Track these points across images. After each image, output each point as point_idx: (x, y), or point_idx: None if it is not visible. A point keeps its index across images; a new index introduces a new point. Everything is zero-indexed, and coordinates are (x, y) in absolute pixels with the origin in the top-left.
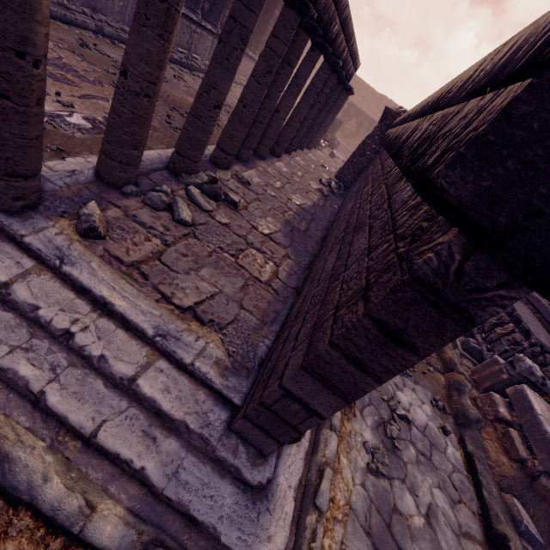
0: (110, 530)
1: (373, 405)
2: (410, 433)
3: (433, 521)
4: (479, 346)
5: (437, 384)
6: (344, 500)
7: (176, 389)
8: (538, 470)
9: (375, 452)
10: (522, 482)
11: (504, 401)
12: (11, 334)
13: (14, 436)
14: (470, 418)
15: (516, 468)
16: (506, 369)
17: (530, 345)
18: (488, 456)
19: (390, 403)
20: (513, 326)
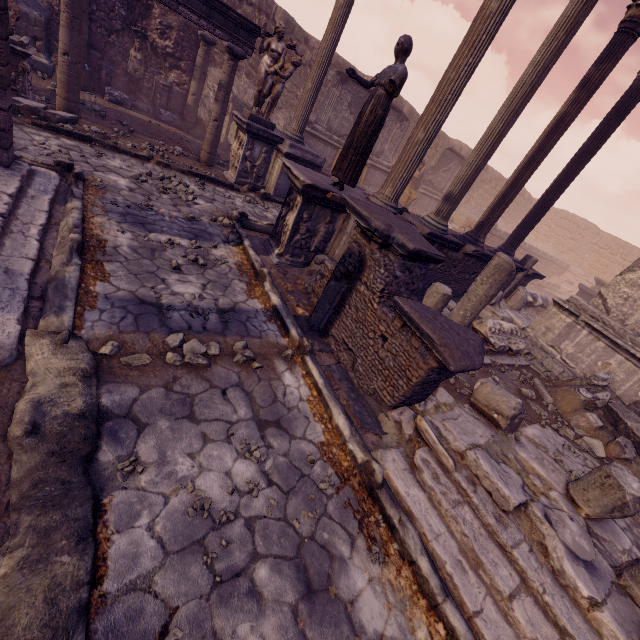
0: (77, 203)
1: None
2: None
3: None
4: None
5: None
6: None
7: (2, 182)
8: None
9: None
10: None
11: None
12: (19, 239)
13: (67, 226)
14: None
15: None
16: None
17: None
18: None
19: None
20: None
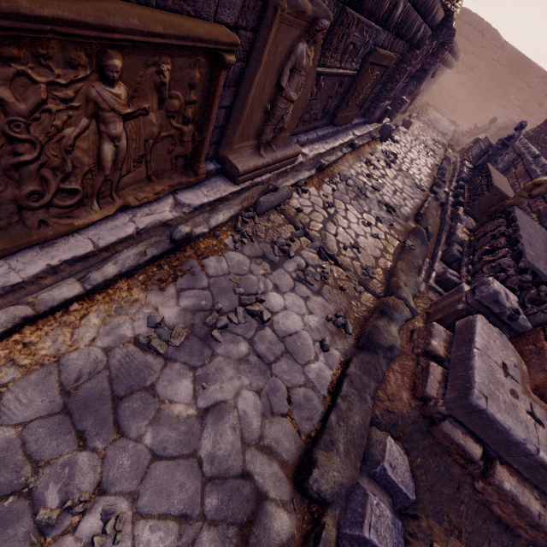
0: None
1: (211, 291)
2: (256, 333)
3: (211, 418)
4: (459, 279)
5: (359, 304)
6: (53, 352)
7: None
8: (438, 411)
9: (160, 327)
10: (415, 424)
11: (448, 336)
12: None
13: None
14: (378, 343)
15: (414, 407)
16: (466, 298)
17: (519, 272)
18: (384, 388)
19: (242, 296)
20: (507, 250)
